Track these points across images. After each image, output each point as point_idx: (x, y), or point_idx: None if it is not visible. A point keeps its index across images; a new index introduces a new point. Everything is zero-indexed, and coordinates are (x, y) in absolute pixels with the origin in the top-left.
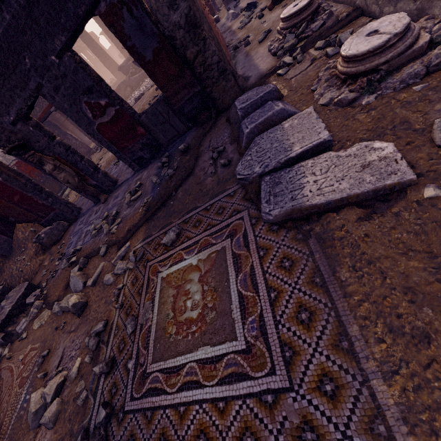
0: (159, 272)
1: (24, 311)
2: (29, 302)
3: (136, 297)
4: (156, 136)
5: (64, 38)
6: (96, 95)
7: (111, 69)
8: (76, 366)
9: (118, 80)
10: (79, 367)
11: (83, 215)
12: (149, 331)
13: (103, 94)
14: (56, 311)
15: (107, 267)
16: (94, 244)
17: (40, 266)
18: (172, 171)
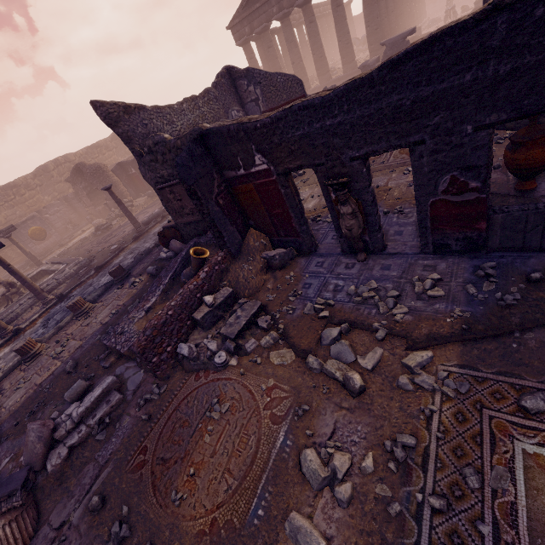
0: (515, 438)
1: (249, 328)
2: (262, 326)
3: (470, 442)
4: (490, 236)
5: (505, 116)
6: (470, 174)
7: (345, 59)
8: (372, 462)
9: (345, 76)
10: (373, 464)
11: (320, 255)
12: (514, 508)
13: (480, 177)
14: (313, 367)
15: (392, 361)
16: (358, 313)
17: (262, 285)
18: (512, 298)
